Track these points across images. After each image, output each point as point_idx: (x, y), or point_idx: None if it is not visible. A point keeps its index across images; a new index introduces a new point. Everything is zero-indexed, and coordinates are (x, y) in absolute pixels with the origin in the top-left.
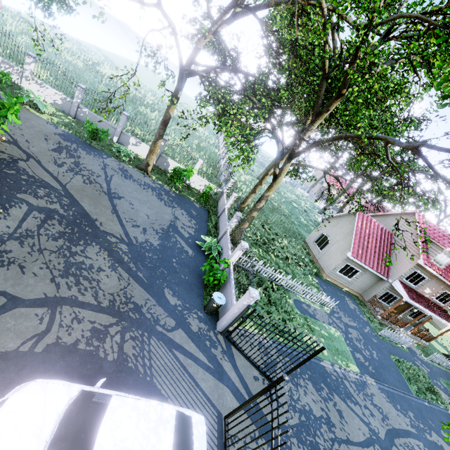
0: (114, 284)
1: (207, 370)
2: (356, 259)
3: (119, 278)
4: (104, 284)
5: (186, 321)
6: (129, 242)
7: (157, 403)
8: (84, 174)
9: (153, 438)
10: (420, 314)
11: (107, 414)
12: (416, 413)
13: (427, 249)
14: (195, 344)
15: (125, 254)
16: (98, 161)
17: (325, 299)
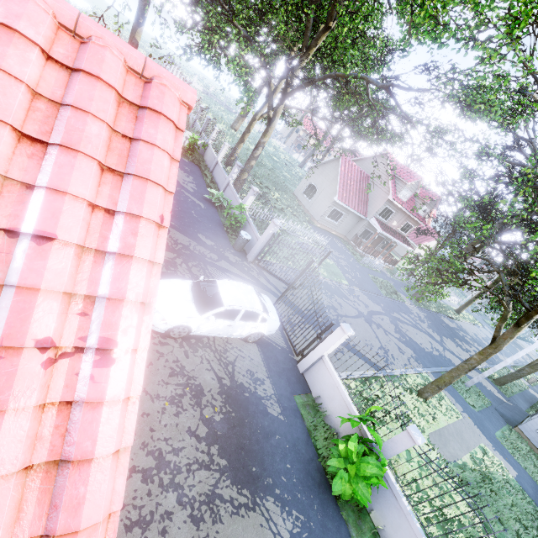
0: None
1: (252, 283)
2: (342, 202)
3: None
4: None
5: (225, 256)
6: None
7: (242, 283)
8: None
9: (249, 296)
10: (389, 245)
11: (219, 287)
12: (385, 304)
13: (395, 186)
14: (238, 269)
15: None
16: None
17: (320, 238)
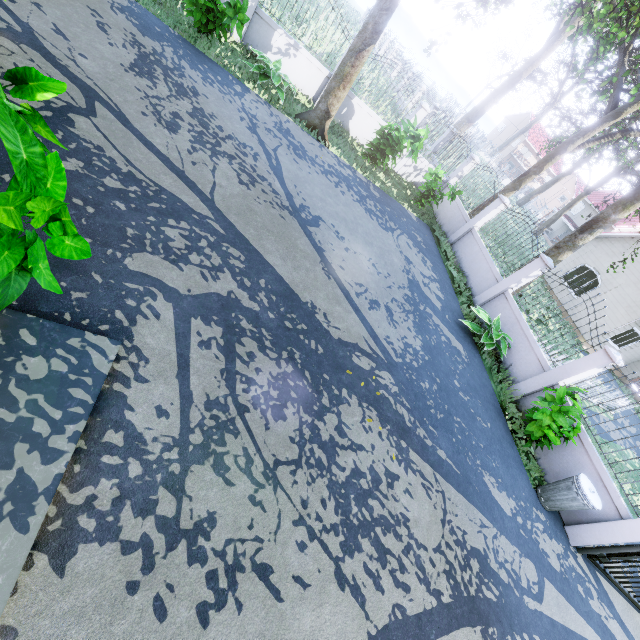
0: (428, 512)
1: None
2: None
3: (424, 486)
4: (416, 524)
5: (540, 551)
6: (386, 359)
7: None
8: (228, 151)
9: None
10: None
11: None
12: None
13: None
14: (574, 607)
15: (398, 401)
16: (234, 104)
17: (619, 403)
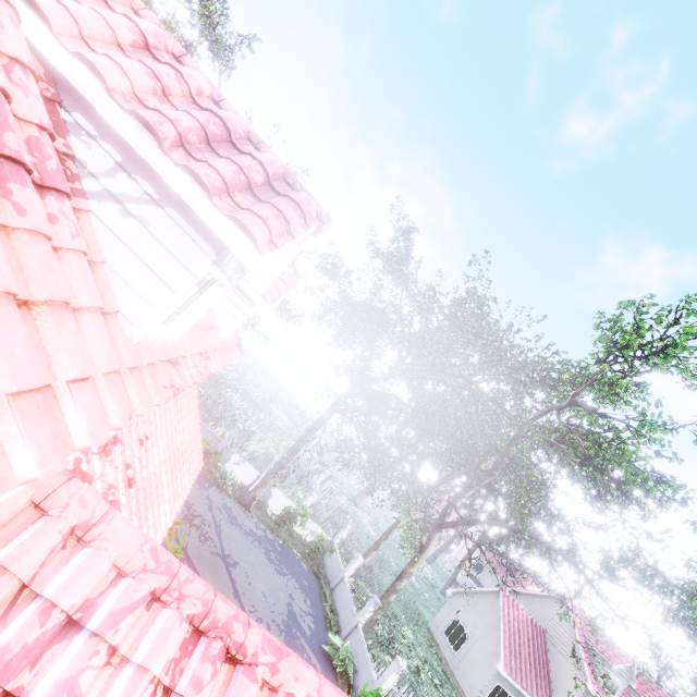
0: None
1: None
2: (511, 676)
3: None
4: None
5: None
6: None
7: None
8: (197, 523)
9: None
10: None
11: None
12: None
13: (592, 664)
14: None
15: None
16: (204, 495)
17: None
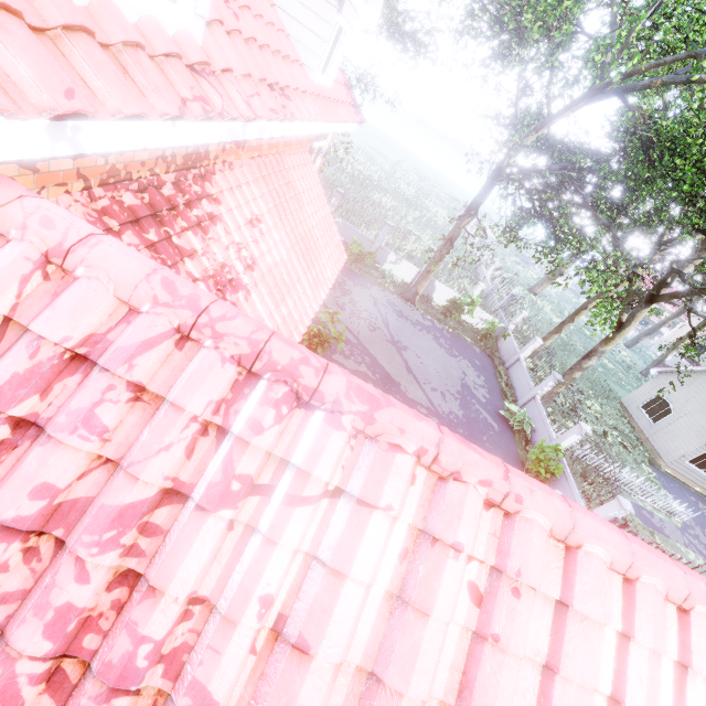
0: None
1: None
2: None
3: None
4: None
5: None
6: (436, 413)
7: None
8: (364, 316)
9: None
10: None
11: None
12: None
13: None
14: None
15: None
16: (367, 294)
17: (677, 507)
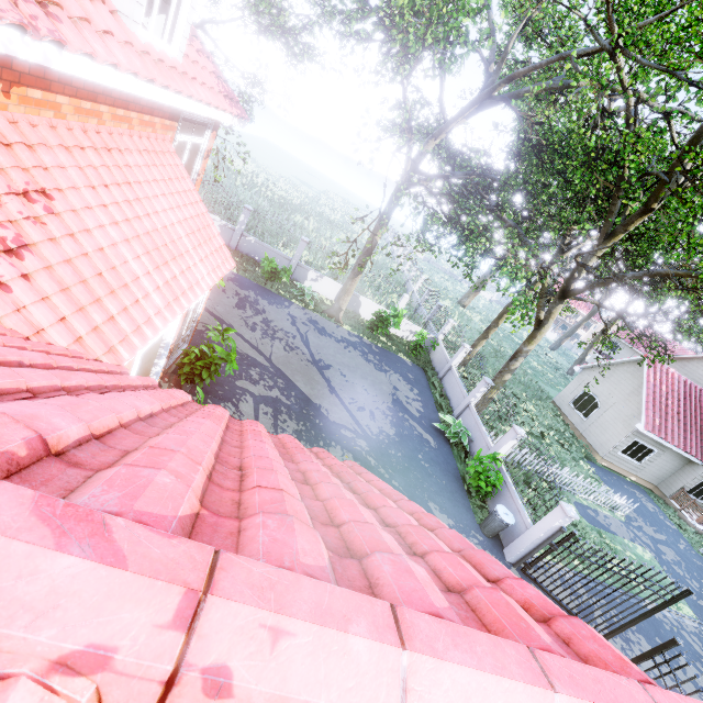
0: None
1: None
2: (652, 433)
3: None
4: None
5: None
6: (364, 435)
7: None
8: (280, 336)
9: None
10: None
11: None
12: None
13: None
14: None
15: (368, 454)
16: (284, 313)
17: (618, 501)
